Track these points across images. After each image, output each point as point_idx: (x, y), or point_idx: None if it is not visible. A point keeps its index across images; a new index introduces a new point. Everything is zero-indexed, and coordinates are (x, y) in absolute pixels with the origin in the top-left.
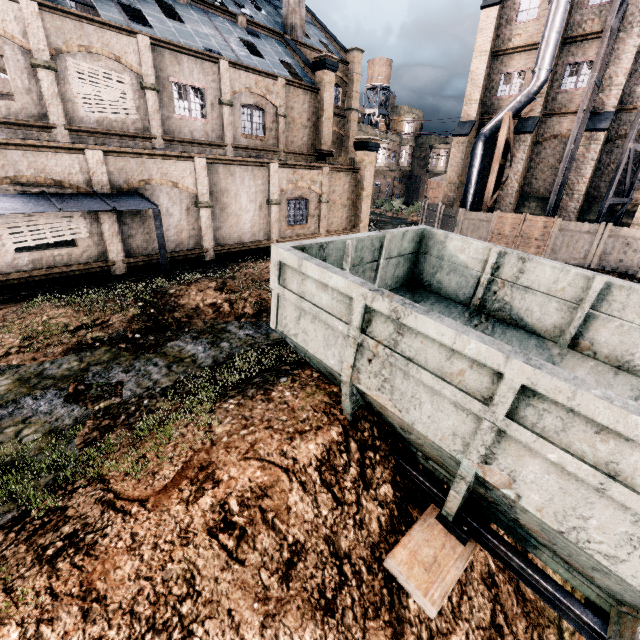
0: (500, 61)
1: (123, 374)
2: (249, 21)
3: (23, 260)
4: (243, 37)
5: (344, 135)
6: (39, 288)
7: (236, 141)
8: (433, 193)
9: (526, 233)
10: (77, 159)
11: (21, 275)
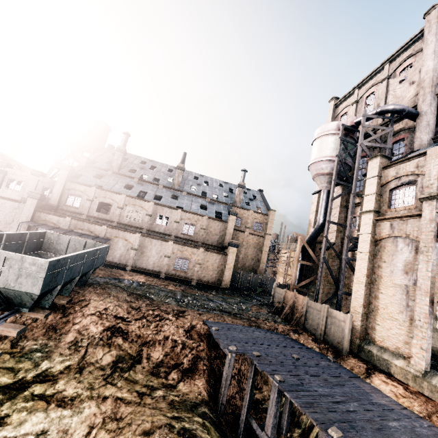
0: None
1: None
2: (212, 199)
3: None
4: (203, 204)
5: (262, 245)
6: None
7: (178, 235)
8: None
9: (296, 306)
10: (100, 227)
11: None
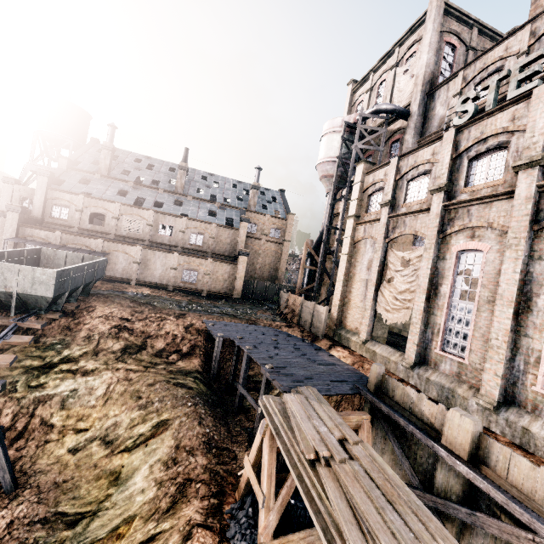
0: (336, 219)
1: None
2: (222, 204)
3: None
4: (212, 210)
5: (281, 253)
6: None
7: (185, 246)
8: None
9: (295, 306)
10: (96, 241)
11: None
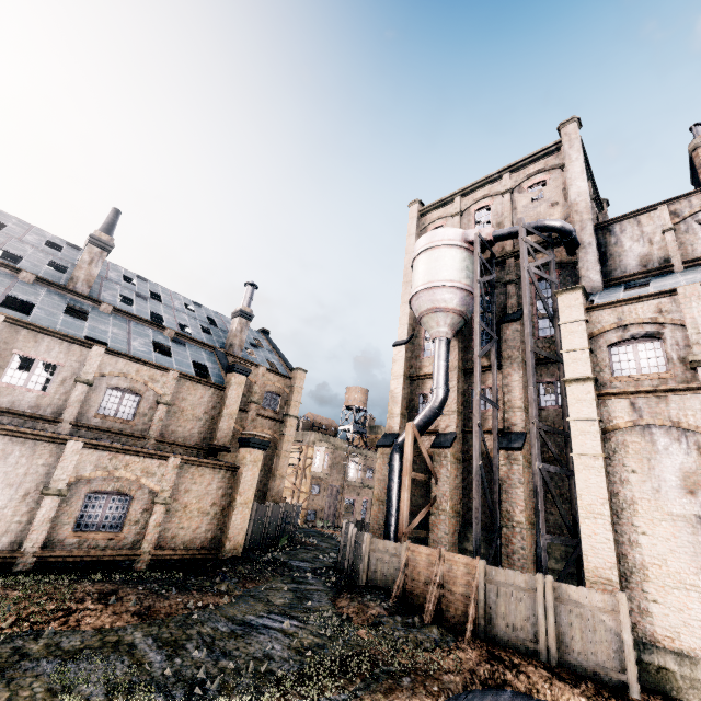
0: (416, 384)
1: None
2: (180, 334)
3: None
4: (160, 341)
5: (279, 438)
6: None
7: (83, 419)
8: None
9: (447, 581)
10: None
11: None
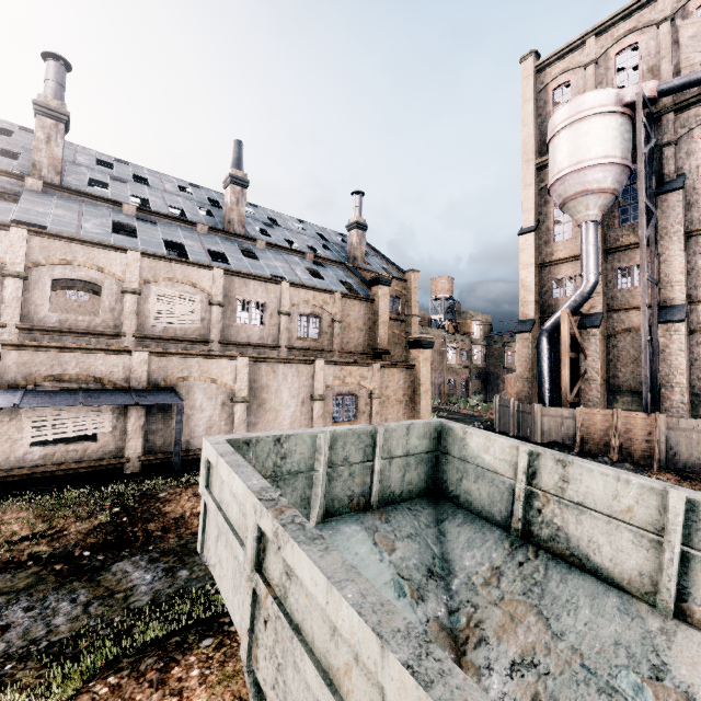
0: (548, 270)
1: (22, 612)
2: (316, 256)
3: (35, 455)
4: (309, 267)
5: (406, 336)
6: (36, 486)
7: (291, 343)
8: (512, 389)
9: (625, 432)
10: (123, 359)
11: (24, 471)
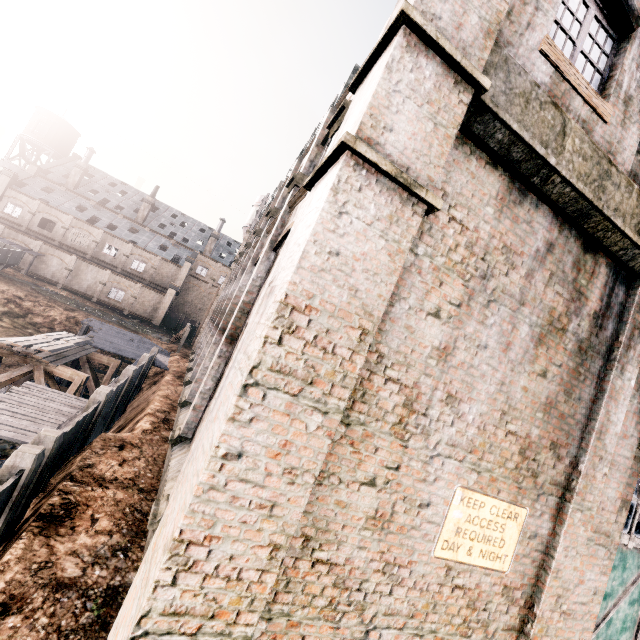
0: None
1: None
2: (178, 243)
3: None
4: (166, 245)
5: None
6: None
7: (126, 269)
8: None
9: None
10: (35, 242)
11: None
